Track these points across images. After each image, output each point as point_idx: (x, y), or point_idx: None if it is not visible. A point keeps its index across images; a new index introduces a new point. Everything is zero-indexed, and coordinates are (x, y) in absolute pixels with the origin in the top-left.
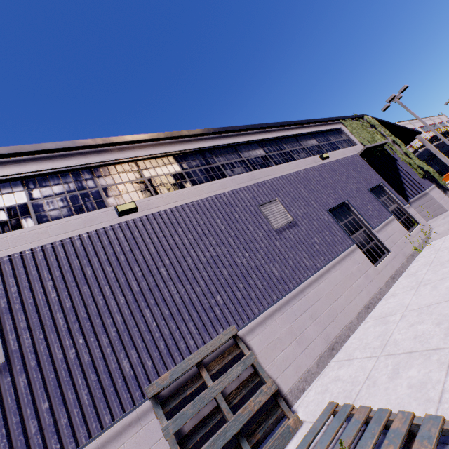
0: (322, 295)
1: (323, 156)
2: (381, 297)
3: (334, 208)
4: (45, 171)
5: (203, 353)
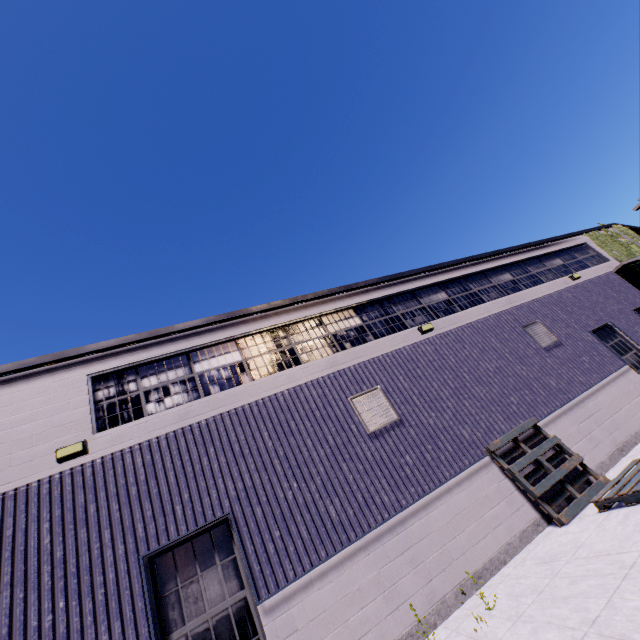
0: (601, 407)
1: (574, 277)
2: None
3: (596, 329)
4: (364, 302)
5: (517, 432)
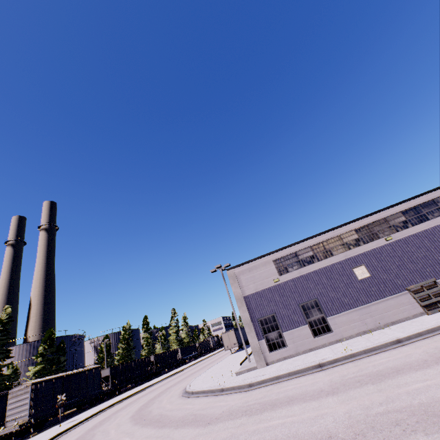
0: None
1: None
2: None
3: None
4: (359, 227)
5: (423, 283)
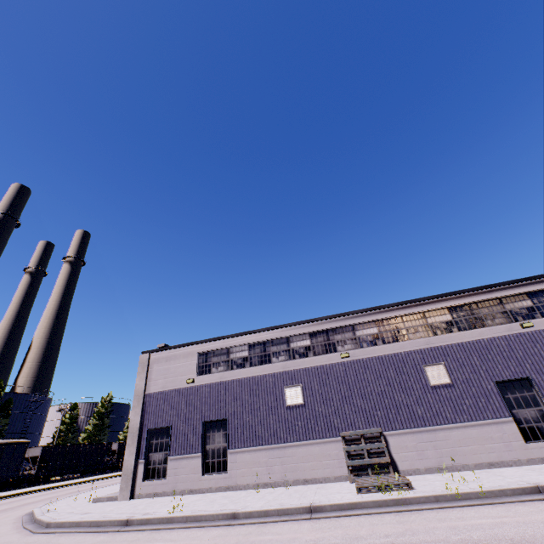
0: (450, 439)
1: (523, 326)
2: (513, 465)
3: (507, 380)
4: (316, 330)
5: (363, 432)
